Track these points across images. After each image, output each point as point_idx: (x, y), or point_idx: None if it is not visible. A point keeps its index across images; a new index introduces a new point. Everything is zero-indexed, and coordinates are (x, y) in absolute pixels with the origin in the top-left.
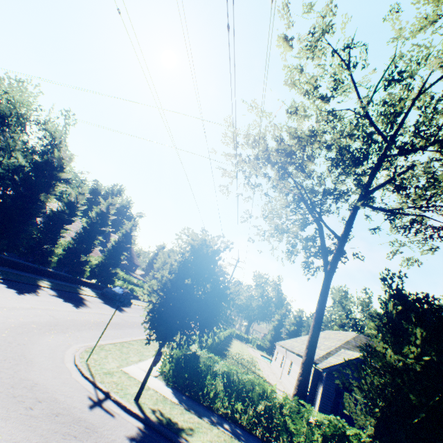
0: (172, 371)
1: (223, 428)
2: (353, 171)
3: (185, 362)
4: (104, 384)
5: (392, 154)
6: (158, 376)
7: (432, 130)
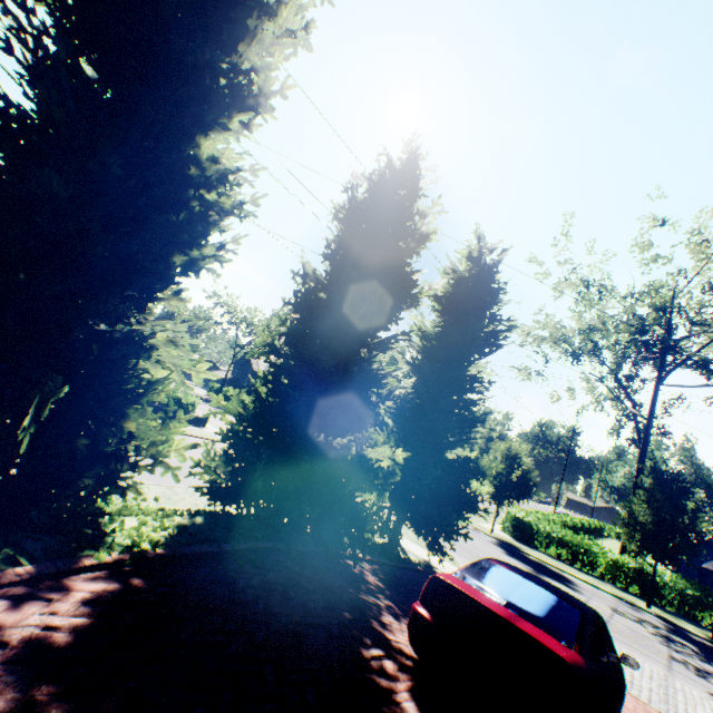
0: (509, 527)
1: (547, 555)
2: (642, 356)
3: (516, 522)
4: (473, 525)
5: (675, 339)
6: (500, 531)
7: (712, 312)
